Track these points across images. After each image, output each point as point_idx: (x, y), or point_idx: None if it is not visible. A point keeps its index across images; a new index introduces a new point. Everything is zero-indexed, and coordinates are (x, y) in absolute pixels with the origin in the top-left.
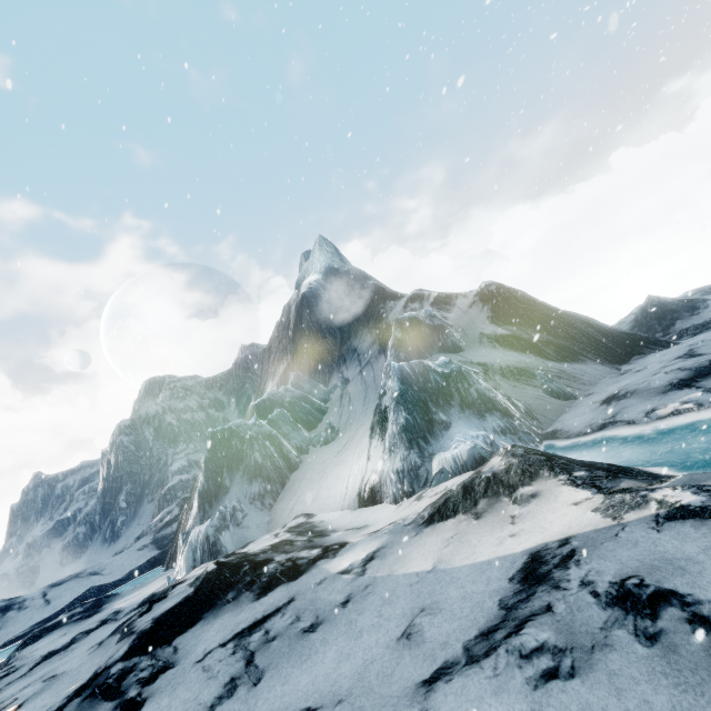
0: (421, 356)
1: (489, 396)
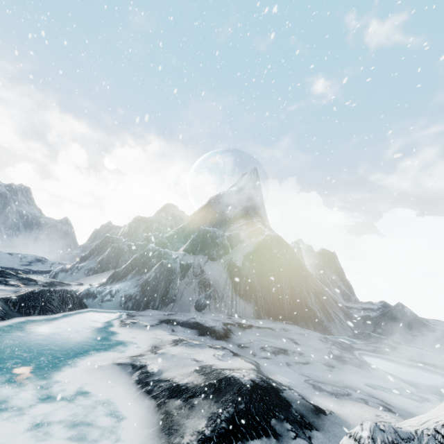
0: (195, 252)
1: (149, 280)
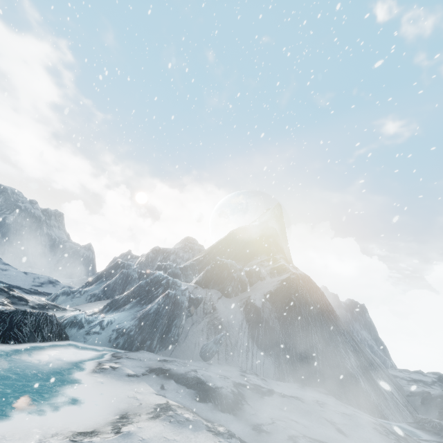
0: (208, 285)
1: (149, 312)
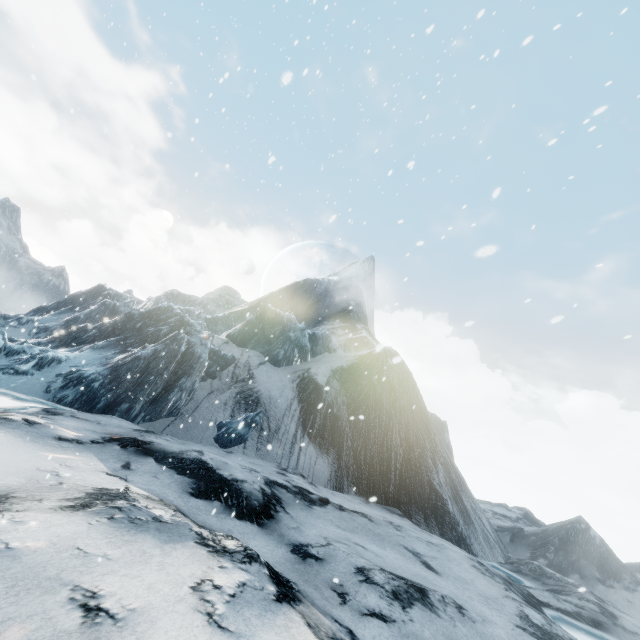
0: (247, 343)
1: (136, 358)
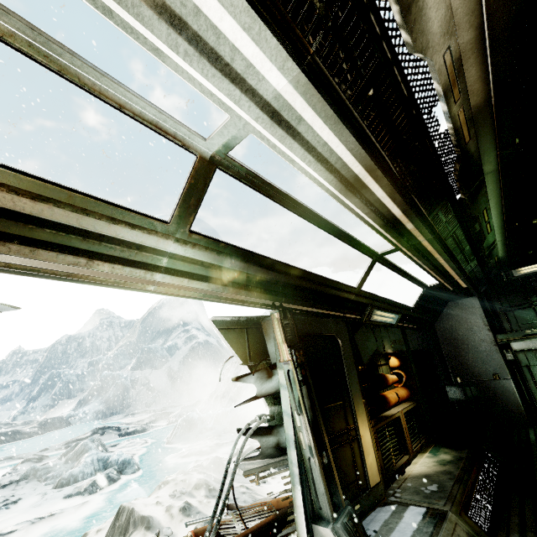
0: (141, 367)
1: (110, 397)
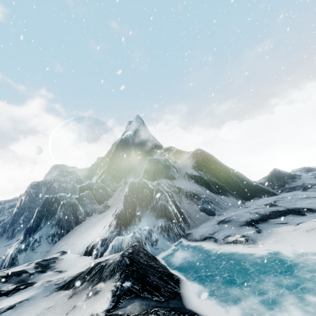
0: (155, 178)
1: (165, 207)
